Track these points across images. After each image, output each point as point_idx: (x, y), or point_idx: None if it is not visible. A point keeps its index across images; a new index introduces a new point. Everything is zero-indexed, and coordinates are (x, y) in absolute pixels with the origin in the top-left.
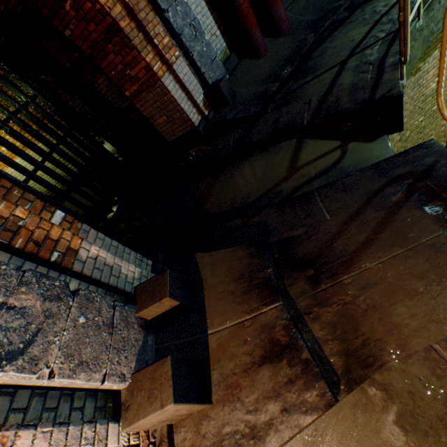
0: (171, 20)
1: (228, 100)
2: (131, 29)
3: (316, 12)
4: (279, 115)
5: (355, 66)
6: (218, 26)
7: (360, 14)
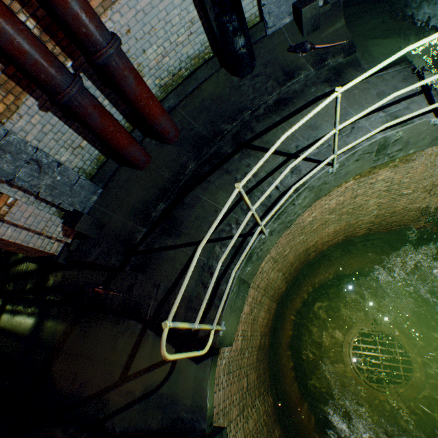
0: None
1: (91, 236)
2: None
3: (208, 122)
4: (135, 282)
5: (202, 264)
6: (84, 136)
7: (237, 164)
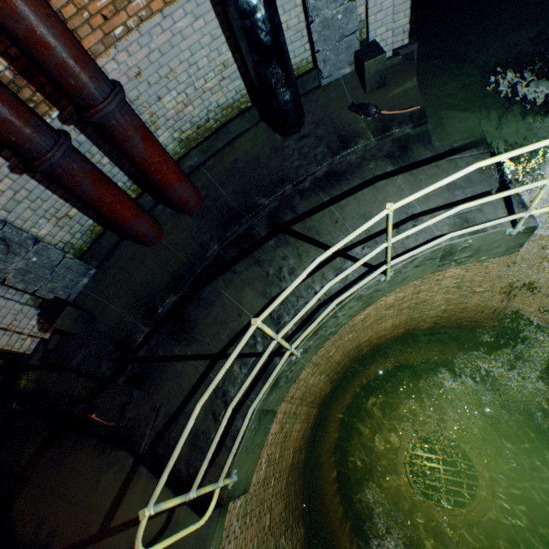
0: None
1: (76, 333)
2: None
3: (239, 191)
4: (129, 400)
5: (216, 387)
6: (74, 203)
7: (271, 253)
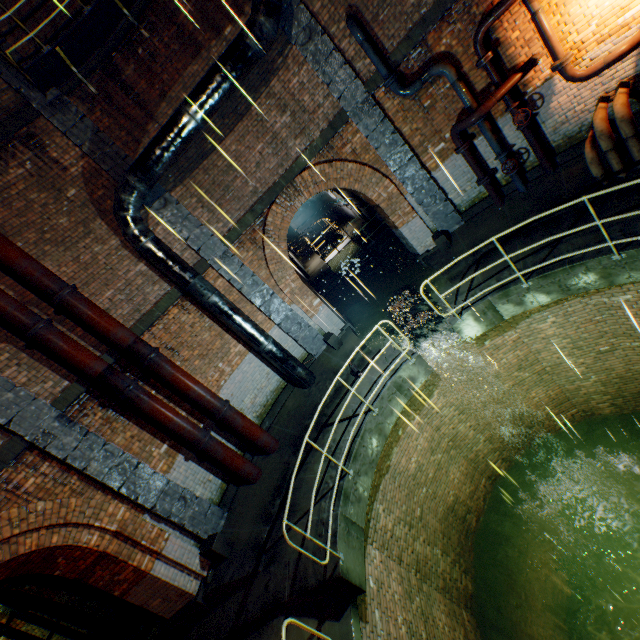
0: (159, 510)
1: (224, 555)
2: (120, 545)
3: (296, 424)
4: (269, 577)
5: (316, 521)
6: (211, 470)
7: (322, 440)
